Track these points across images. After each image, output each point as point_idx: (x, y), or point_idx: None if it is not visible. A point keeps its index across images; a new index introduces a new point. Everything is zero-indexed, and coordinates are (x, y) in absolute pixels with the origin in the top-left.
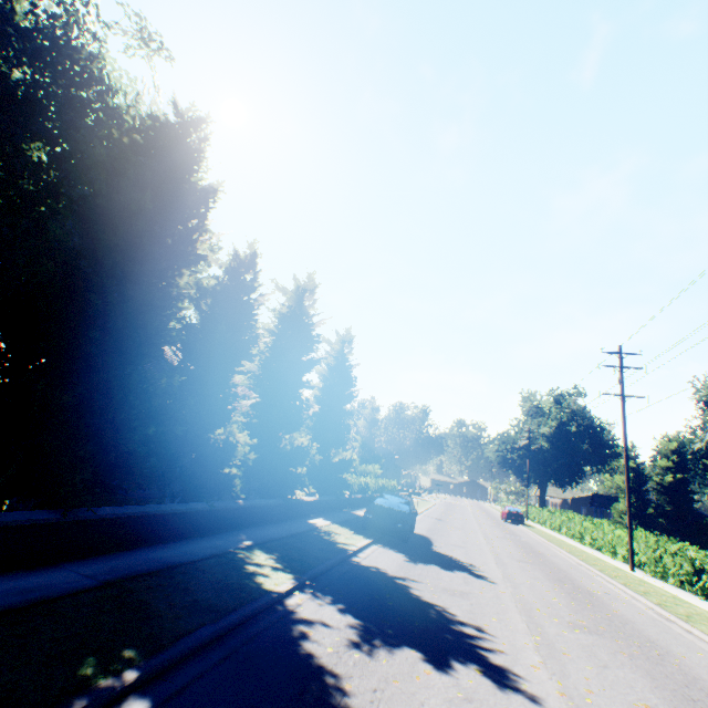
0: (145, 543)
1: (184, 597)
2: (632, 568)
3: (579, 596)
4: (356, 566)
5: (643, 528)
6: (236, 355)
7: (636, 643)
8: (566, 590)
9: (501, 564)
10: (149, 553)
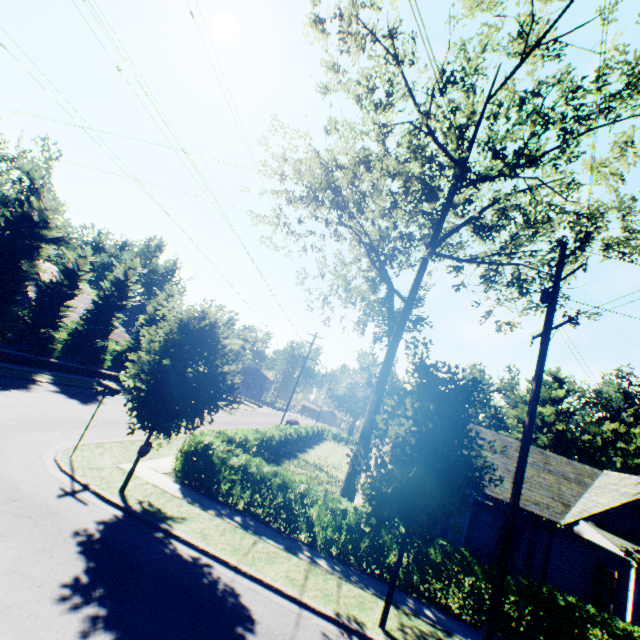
0: (2, 361)
1: (4, 371)
2: None
3: None
4: (91, 390)
5: None
6: (67, 299)
7: None
8: None
9: None
10: (1, 363)
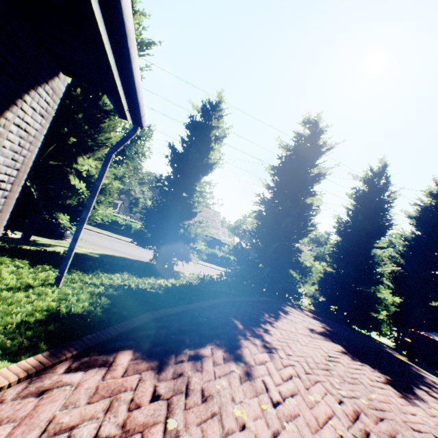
0: None
1: None
2: None
3: None
4: None
5: None
6: None
7: None
8: None
9: None
10: None
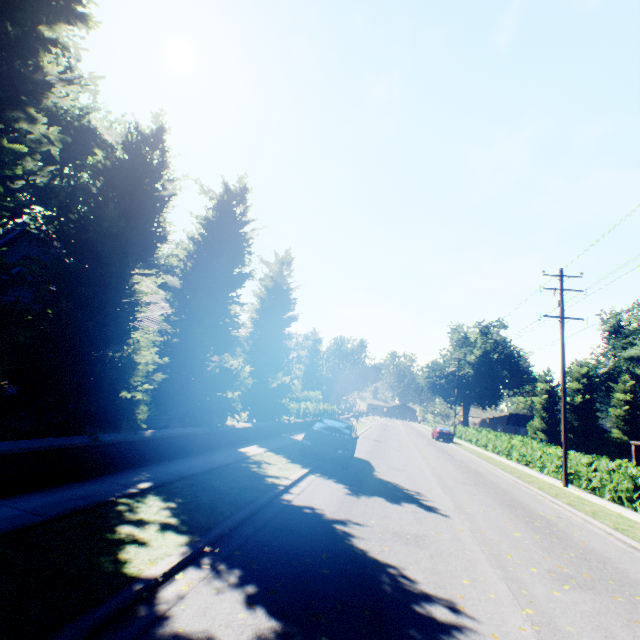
0: None
1: None
2: (565, 484)
3: (538, 526)
4: (286, 509)
5: (554, 442)
6: (136, 253)
7: (637, 597)
8: (522, 518)
9: (447, 489)
10: None
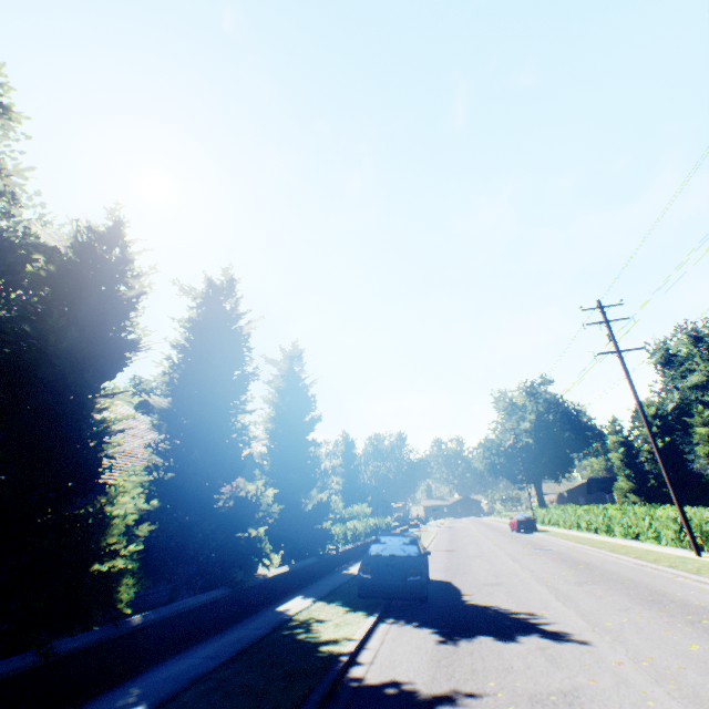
0: None
1: None
2: (697, 552)
3: None
4: (359, 697)
5: (650, 502)
6: (98, 369)
7: None
8: (682, 617)
9: (565, 598)
10: None
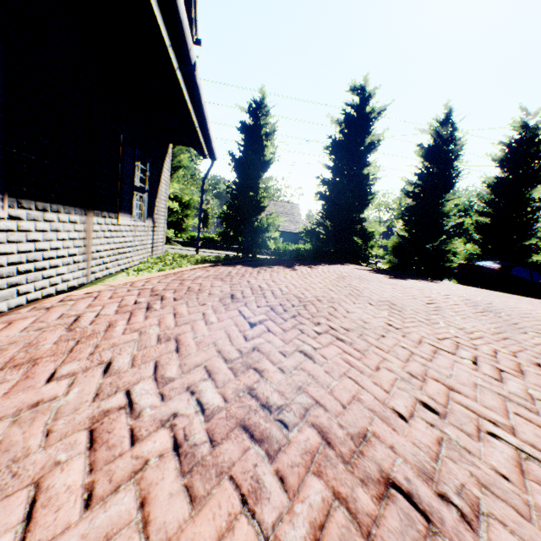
0: None
1: None
2: None
3: None
4: None
5: None
6: None
7: None
8: None
9: None
10: None
